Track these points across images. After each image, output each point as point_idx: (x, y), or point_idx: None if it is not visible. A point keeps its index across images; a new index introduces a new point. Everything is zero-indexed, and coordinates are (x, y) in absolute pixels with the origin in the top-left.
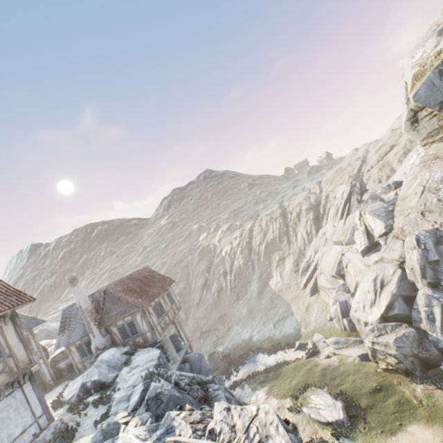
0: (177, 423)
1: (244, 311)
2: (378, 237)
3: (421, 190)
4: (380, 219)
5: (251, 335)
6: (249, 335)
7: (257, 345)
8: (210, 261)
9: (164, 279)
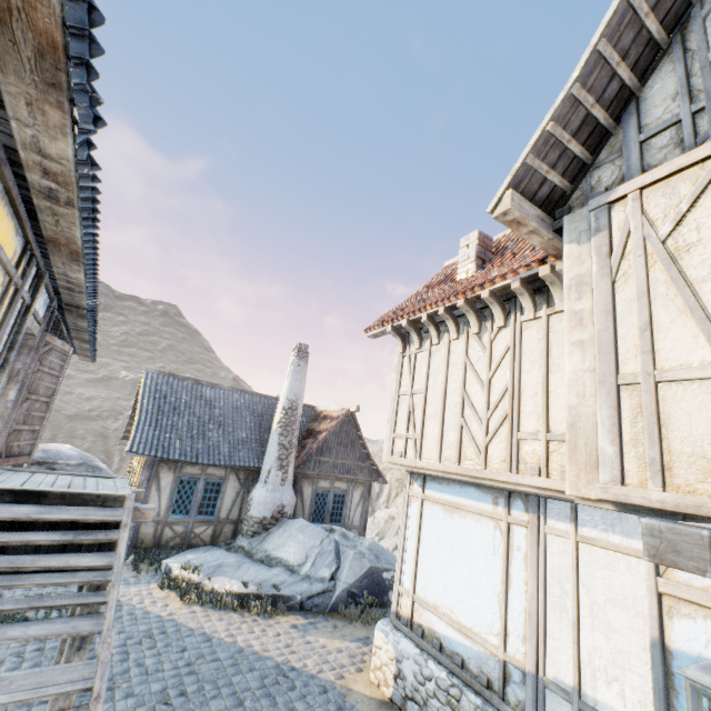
0: None
1: None
2: None
3: None
4: None
5: None
6: None
7: None
8: None
9: None
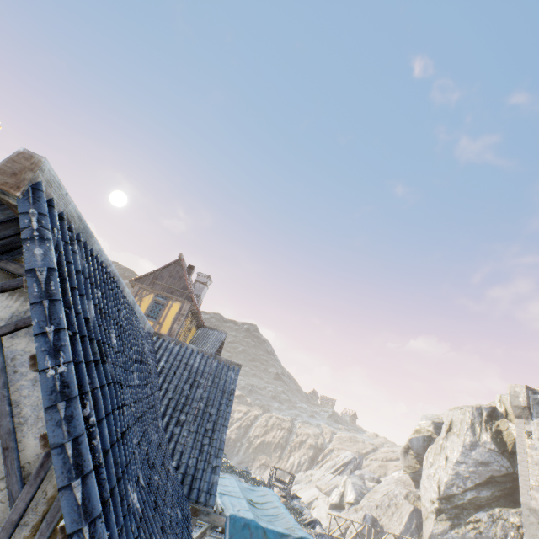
0: (253, 471)
1: None
2: (347, 502)
3: (385, 493)
4: (355, 492)
5: None
6: None
7: None
8: None
9: None
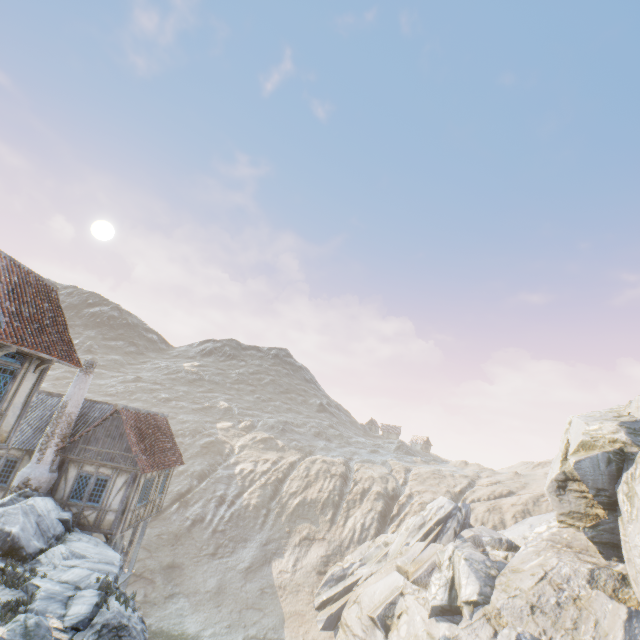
0: None
1: (212, 581)
2: (465, 601)
3: (541, 575)
4: (476, 577)
5: (200, 633)
6: (196, 630)
7: None
8: (212, 465)
9: (175, 451)
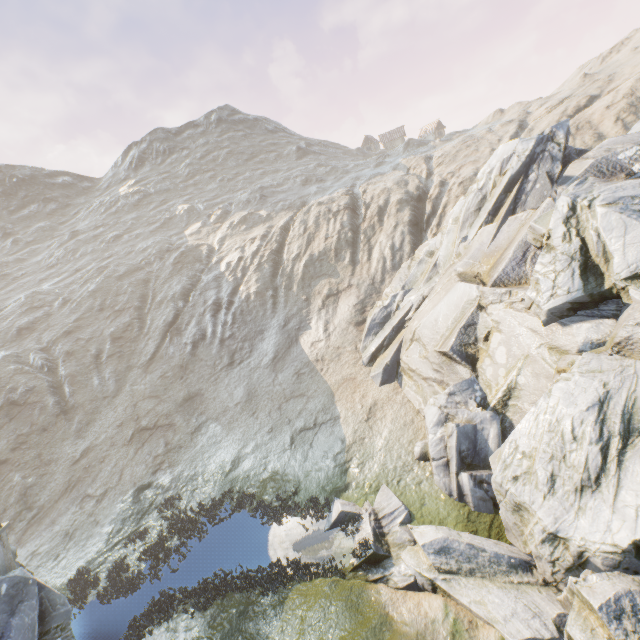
0: None
1: (239, 392)
2: (629, 277)
3: None
4: None
5: (240, 454)
6: (235, 453)
7: (247, 484)
8: (193, 277)
9: None
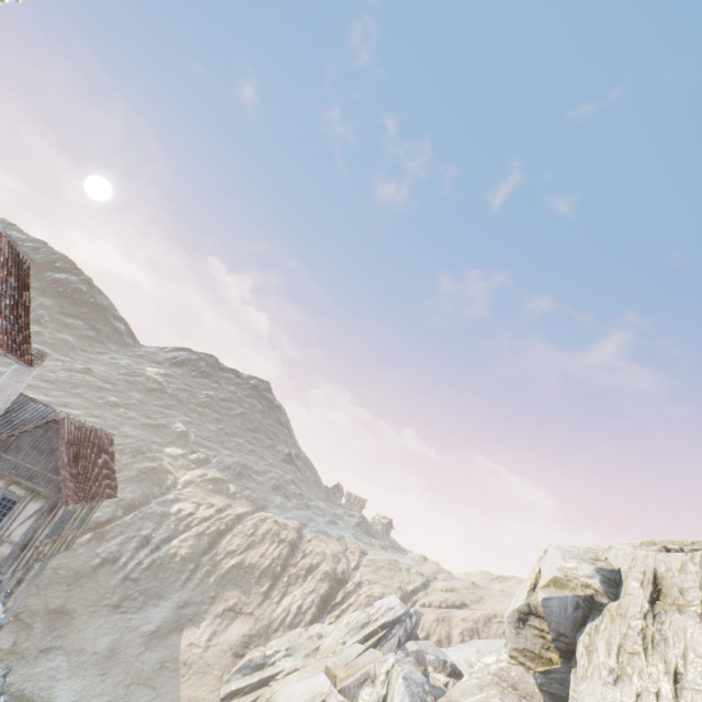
0: None
1: (105, 641)
2: None
3: None
4: None
5: None
6: (67, 701)
7: None
8: (146, 496)
9: (112, 480)
